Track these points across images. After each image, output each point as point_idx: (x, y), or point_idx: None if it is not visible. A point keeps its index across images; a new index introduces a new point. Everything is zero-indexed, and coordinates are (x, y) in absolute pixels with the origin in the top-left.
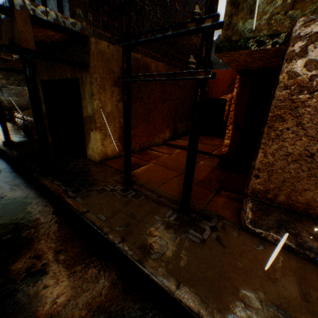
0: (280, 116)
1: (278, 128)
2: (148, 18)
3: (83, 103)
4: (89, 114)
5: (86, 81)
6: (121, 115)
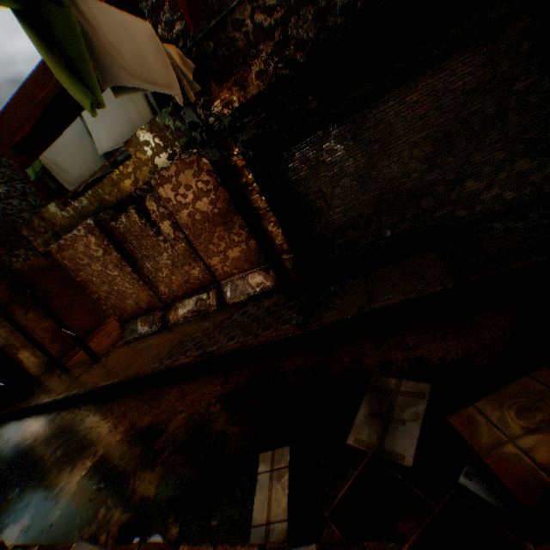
0: (86, 283)
1: (91, 289)
2: (4, 233)
3: None
4: (6, 343)
5: None
6: (40, 321)
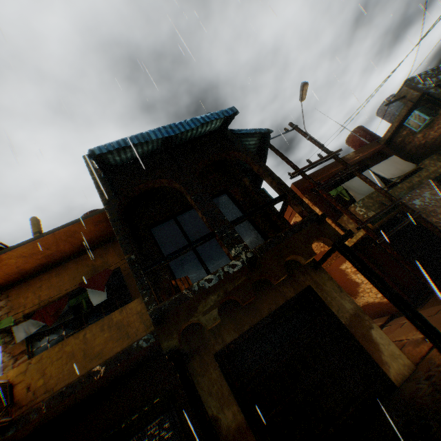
0: (434, 221)
1: (440, 225)
2: None
3: (334, 306)
4: (351, 311)
5: (322, 280)
6: None
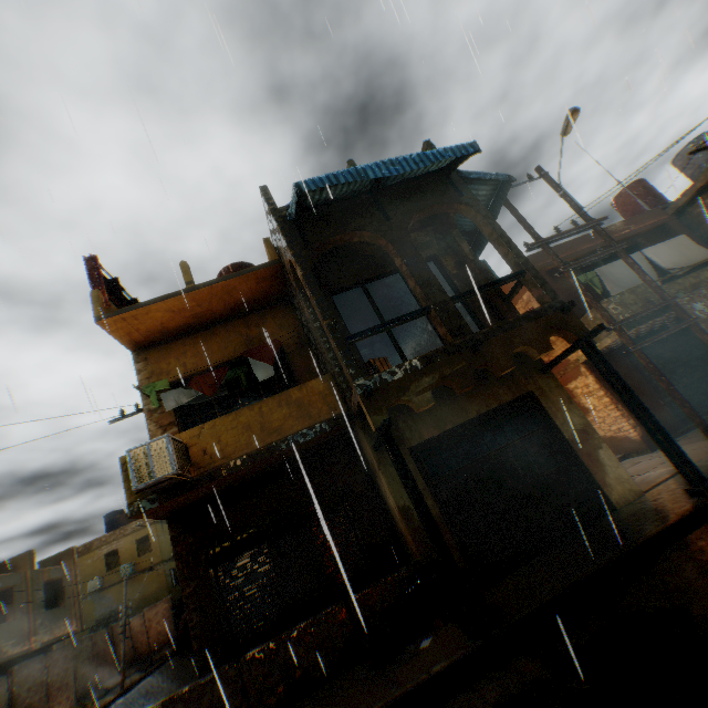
0: None
1: None
2: None
3: (558, 418)
4: (579, 426)
5: (549, 387)
6: None
